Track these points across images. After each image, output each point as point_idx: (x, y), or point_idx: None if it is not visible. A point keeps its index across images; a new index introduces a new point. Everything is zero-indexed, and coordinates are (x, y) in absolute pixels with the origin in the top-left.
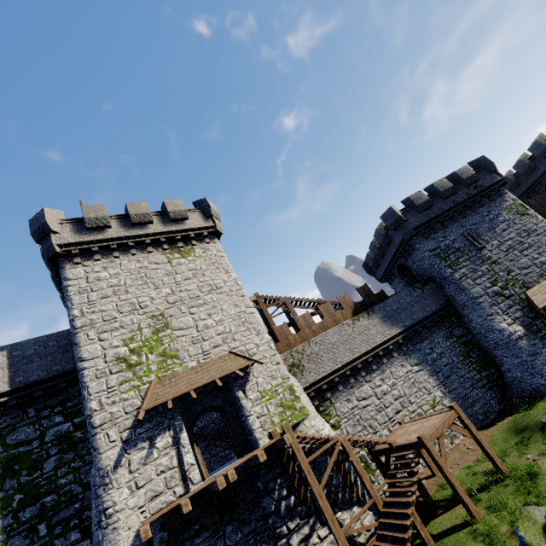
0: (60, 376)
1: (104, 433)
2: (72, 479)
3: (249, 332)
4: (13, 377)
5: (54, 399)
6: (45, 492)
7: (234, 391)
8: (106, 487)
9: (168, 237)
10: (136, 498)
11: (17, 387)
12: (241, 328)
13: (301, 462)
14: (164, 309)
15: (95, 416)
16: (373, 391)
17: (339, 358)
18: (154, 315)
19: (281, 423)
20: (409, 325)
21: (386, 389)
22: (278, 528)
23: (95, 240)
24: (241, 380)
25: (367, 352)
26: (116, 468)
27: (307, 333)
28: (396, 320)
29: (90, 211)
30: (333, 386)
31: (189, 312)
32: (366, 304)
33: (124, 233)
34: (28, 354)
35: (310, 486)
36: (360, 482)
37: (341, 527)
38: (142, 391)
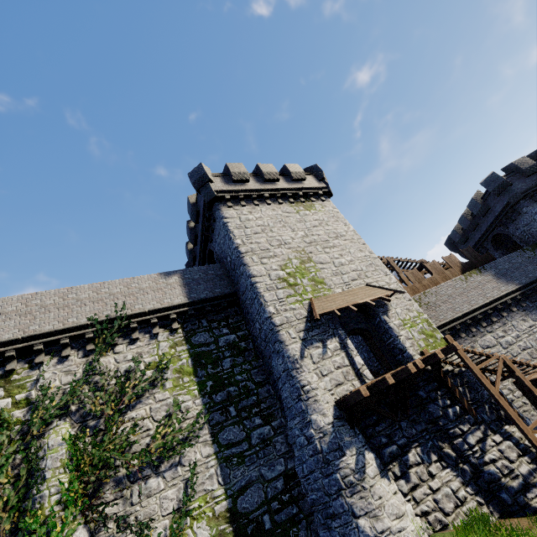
0: (222, 297)
1: (285, 331)
2: (245, 377)
3: (378, 272)
4: (188, 293)
5: (218, 315)
6: (228, 384)
7: (379, 316)
8: (298, 370)
9: (293, 193)
10: (324, 383)
11: (194, 301)
12: (369, 268)
13: (472, 368)
14: (303, 246)
15: (274, 318)
16: (496, 340)
17: (457, 308)
18: (297, 250)
19: (427, 347)
20: (525, 282)
21: (511, 340)
22: (450, 429)
23: (240, 189)
24: (383, 309)
25: (485, 305)
26: (302, 358)
27: (418, 286)
28: (510, 278)
29: (234, 167)
30: (454, 334)
31: (324, 251)
32: (473, 265)
33: (259, 186)
34: (195, 278)
35: (487, 388)
36: (515, 407)
37: (513, 437)
38: (305, 305)
